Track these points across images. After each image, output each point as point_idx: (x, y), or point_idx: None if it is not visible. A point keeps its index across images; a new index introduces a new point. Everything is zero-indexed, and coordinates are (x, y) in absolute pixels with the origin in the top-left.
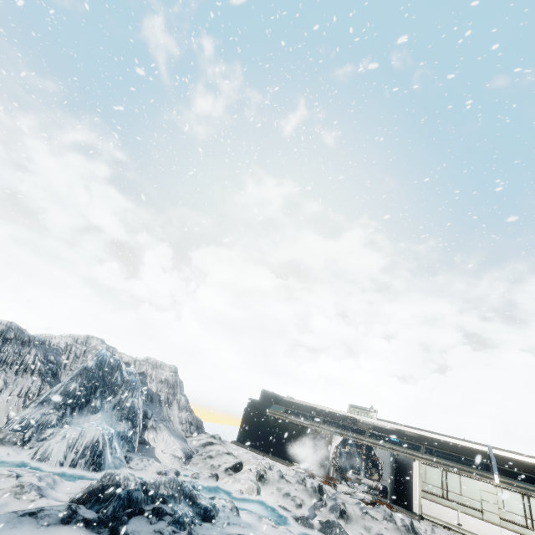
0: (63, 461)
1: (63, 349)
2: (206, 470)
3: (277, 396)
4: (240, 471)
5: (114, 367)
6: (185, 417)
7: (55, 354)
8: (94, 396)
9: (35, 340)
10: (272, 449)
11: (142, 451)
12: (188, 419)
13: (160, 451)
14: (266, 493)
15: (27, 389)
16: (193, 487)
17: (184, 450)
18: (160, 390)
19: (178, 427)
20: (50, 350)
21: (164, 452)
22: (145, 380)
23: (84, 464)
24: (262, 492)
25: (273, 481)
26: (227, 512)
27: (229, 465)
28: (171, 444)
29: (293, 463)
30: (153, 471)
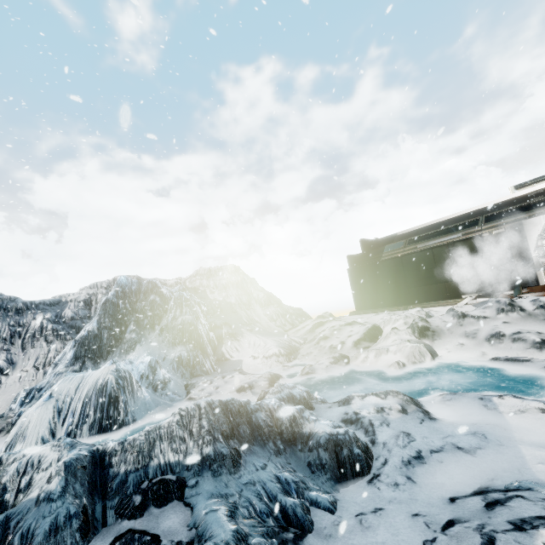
0: (48, 436)
1: (86, 302)
2: (323, 356)
3: (385, 238)
4: (380, 338)
5: (146, 292)
6: (274, 312)
7: (75, 310)
8: (127, 331)
9: (38, 304)
10: (413, 296)
11: (222, 369)
12: (279, 312)
13: (247, 360)
14: (448, 350)
15: (43, 357)
16: (290, 398)
17: (282, 346)
18: (227, 296)
19: (270, 325)
20: (67, 308)
21: (253, 358)
22: (203, 294)
23: (89, 427)
24: (438, 352)
25: (449, 328)
26: (397, 422)
27: (357, 336)
28: (262, 345)
29: (459, 298)
30: (230, 390)
